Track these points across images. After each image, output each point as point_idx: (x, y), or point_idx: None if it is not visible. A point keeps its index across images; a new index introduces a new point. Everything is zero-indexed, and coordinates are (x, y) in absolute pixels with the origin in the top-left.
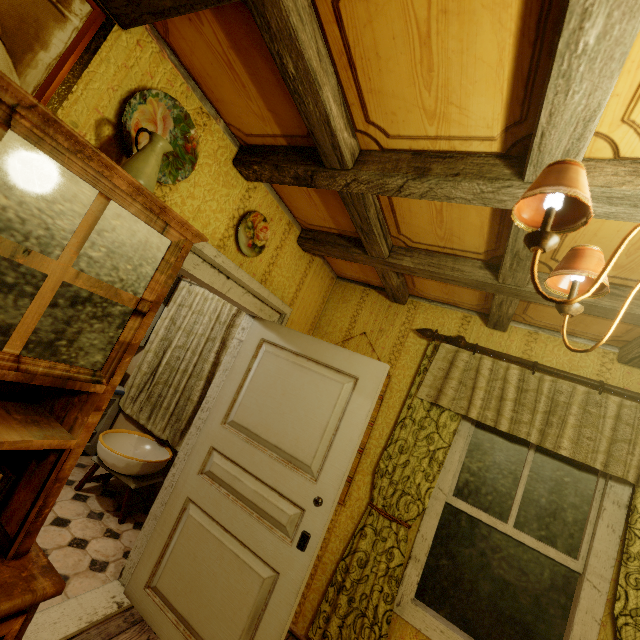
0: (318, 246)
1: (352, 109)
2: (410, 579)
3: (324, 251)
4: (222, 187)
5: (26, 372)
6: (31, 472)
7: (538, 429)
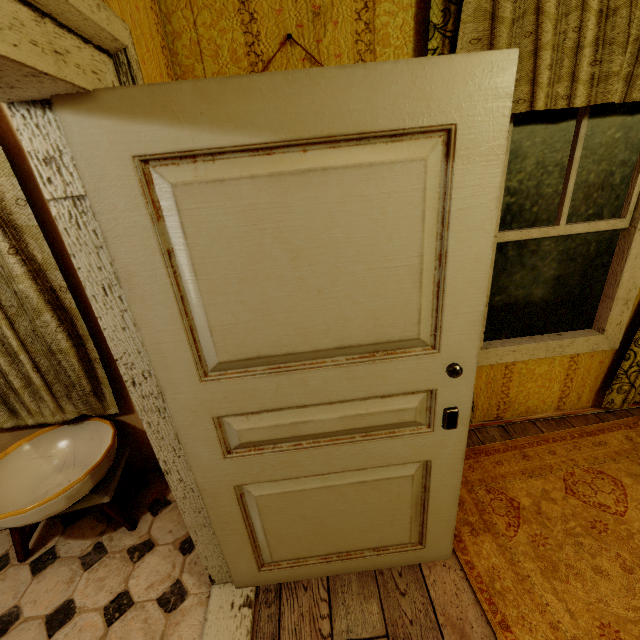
0: None
1: None
2: None
3: None
4: None
5: None
6: None
7: (623, 76)
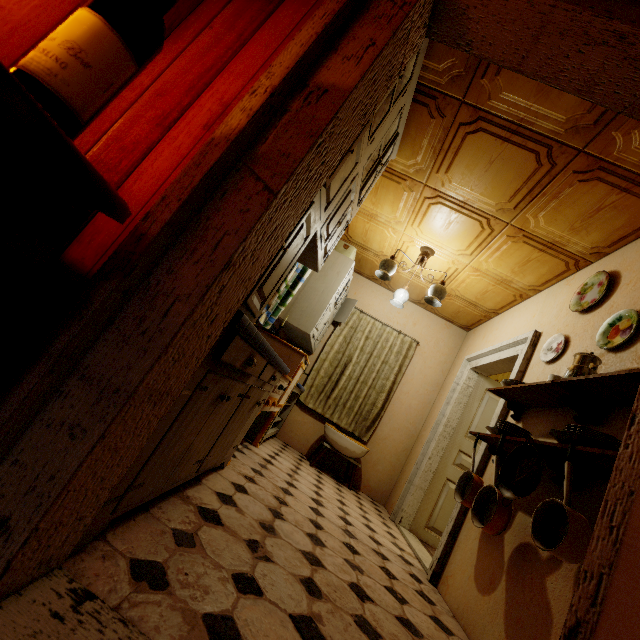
0: None
1: None
2: None
3: None
4: None
5: None
6: None
7: None
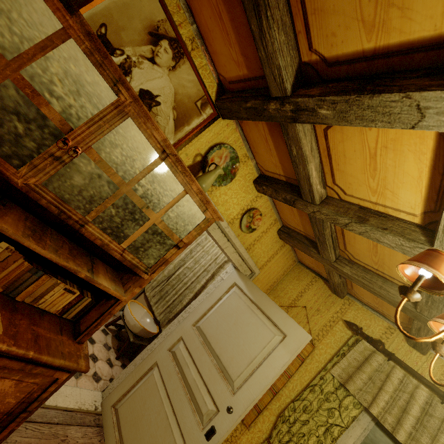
0: (289, 239)
1: (326, 175)
2: None
3: (292, 243)
4: (243, 192)
5: (124, 257)
6: (101, 304)
7: None
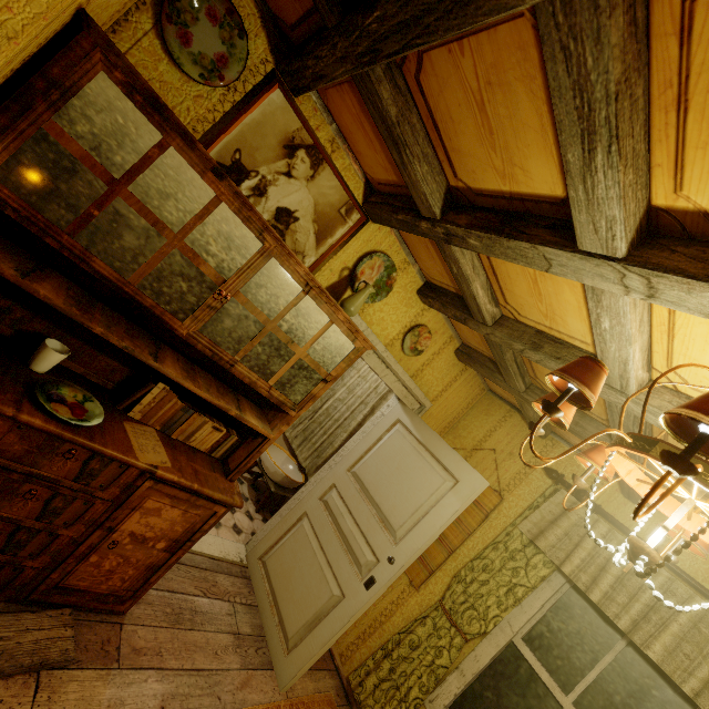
0: (469, 362)
1: (496, 293)
2: (450, 686)
3: (474, 367)
4: (404, 306)
5: (271, 394)
6: (248, 442)
7: (632, 618)
